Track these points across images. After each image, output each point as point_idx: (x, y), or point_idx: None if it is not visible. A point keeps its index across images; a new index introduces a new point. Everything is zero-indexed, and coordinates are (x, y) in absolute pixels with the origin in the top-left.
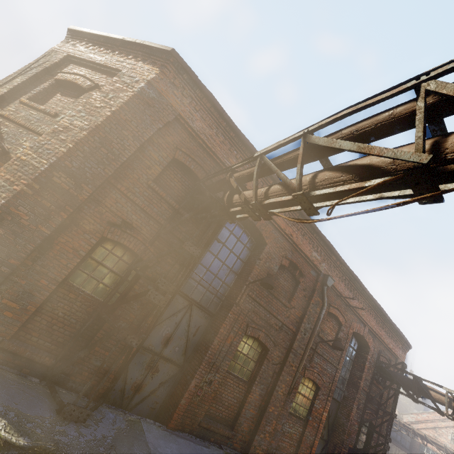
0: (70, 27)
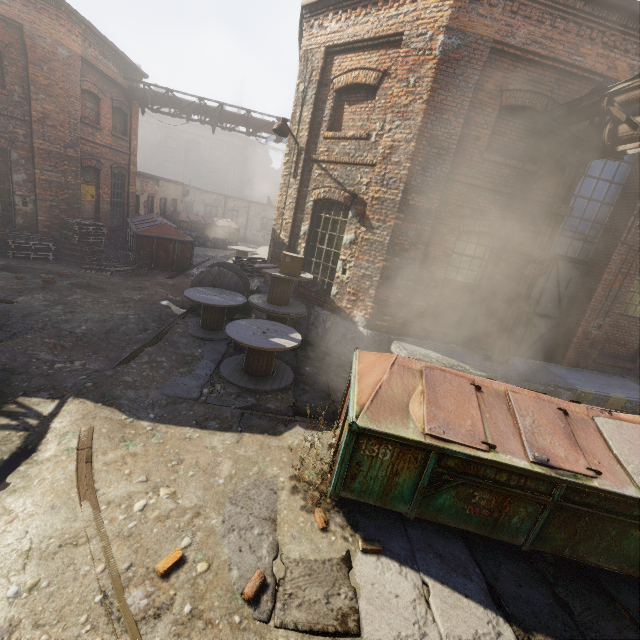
0: (304, 2)
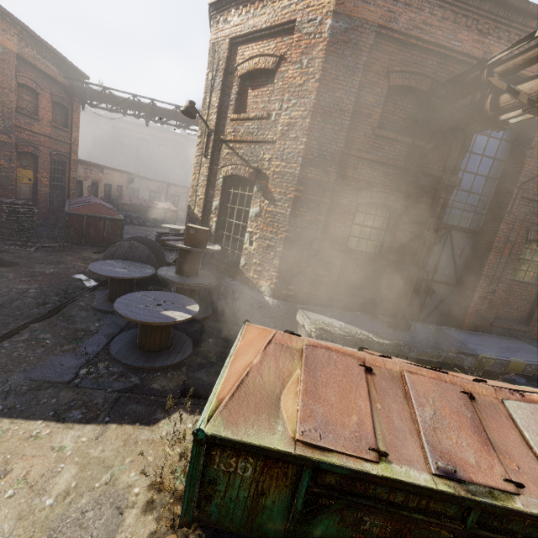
0: (210, 1)
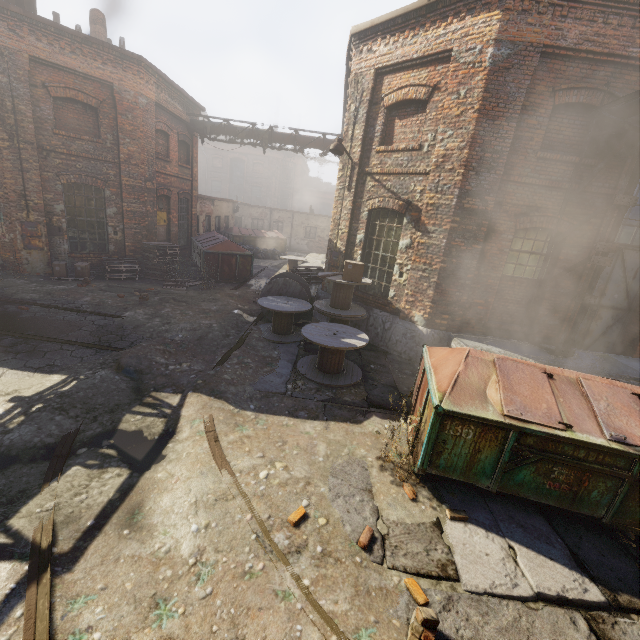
0: (353, 31)
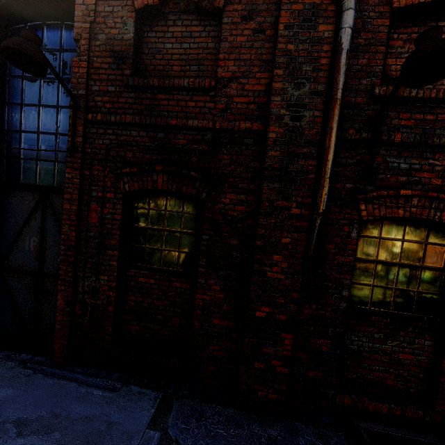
0: None
